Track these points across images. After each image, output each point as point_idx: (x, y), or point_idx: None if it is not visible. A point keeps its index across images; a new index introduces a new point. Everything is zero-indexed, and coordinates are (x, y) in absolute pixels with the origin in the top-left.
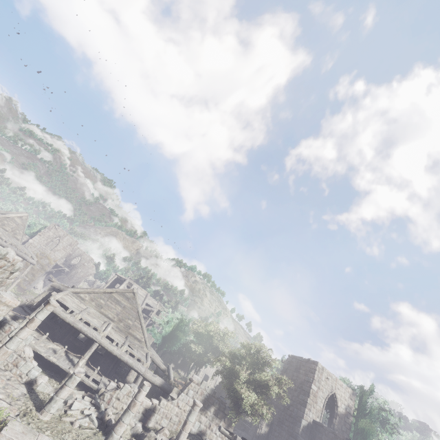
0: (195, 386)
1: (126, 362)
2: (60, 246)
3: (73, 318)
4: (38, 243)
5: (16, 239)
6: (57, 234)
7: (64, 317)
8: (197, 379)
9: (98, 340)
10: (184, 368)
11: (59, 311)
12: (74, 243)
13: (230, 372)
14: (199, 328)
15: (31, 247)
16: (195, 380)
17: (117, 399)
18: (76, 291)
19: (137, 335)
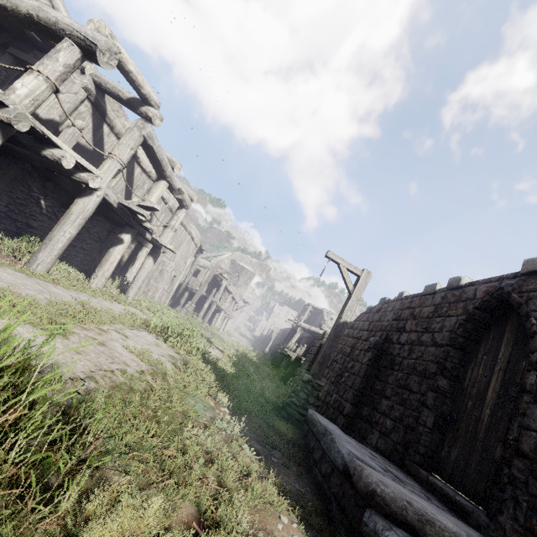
0: None
1: None
2: (241, 281)
3: None
4: None
5: None
6: (235, 268)
7: None
8: None
9: None
10: None
11: None
12: (253, 276)
13: None
14: None
15: None
16: None
17: None
18: None
19: None
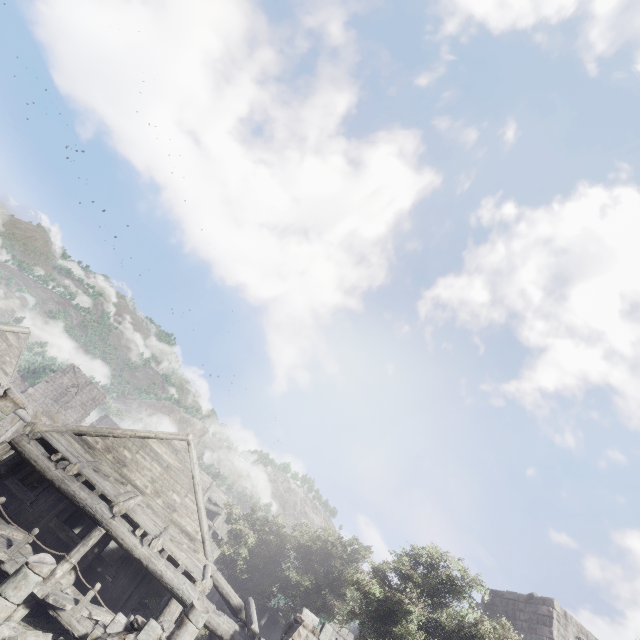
0: (308, 637)
1: (160, 576)
2: (77, 401)
3: (63, 472)
4: (41, 395)
5: (4, 373)
6: (75, 380)
7: (44, 467)
8: (312, 621)
9: (106, 522)
10: (272, 637)
11: (36, 455)
12: (100, 397)
13: (381, 610)
14: (303, 537)
15: (29, 401)
16: (308, 622)
17: None
18: (80, 431)
19: (187, 526)
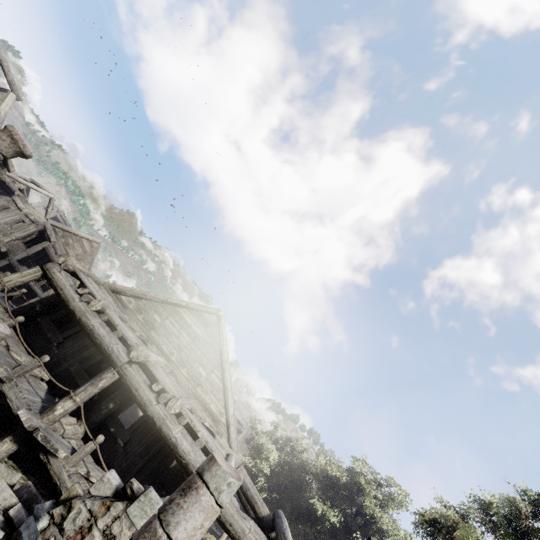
0: None
1: (173, 445)
2: None
3: (86, 306)
4: None
5: None
6: None
7: (68, 296)
8: None
9: (121, 366)
10: None
11: (63, 284)
12: None
13: None
14: (330, 466)
15: None
16: None
17: (109, 539)
18: (116, 288)
19: (211, 405)
